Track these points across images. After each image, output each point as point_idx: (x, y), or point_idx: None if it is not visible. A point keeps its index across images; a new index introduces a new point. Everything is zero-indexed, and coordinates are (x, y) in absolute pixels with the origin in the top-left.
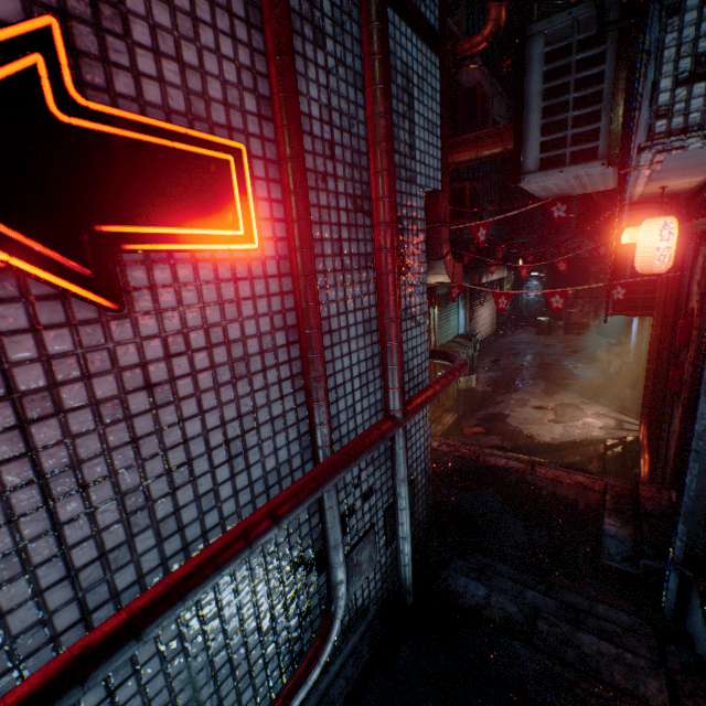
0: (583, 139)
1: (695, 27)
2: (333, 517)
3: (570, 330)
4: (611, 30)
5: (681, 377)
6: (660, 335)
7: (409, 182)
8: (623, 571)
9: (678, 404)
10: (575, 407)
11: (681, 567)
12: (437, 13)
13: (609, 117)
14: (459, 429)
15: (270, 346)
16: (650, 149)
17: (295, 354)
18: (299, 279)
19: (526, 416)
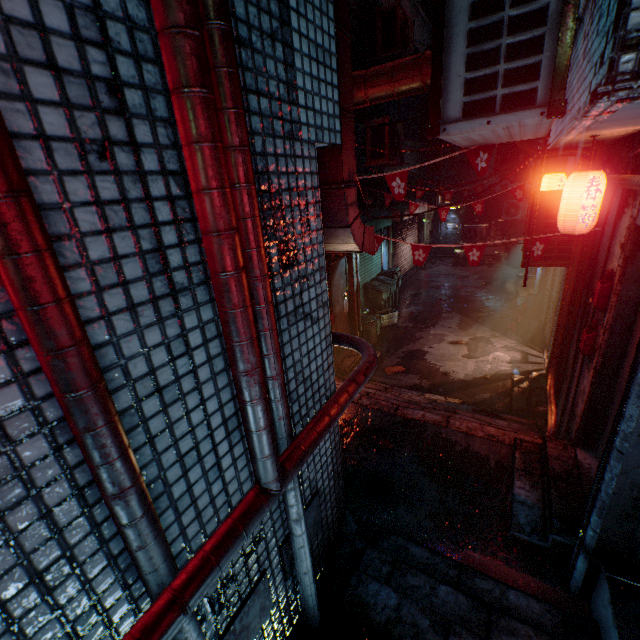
0: (517, 77)
1: None
2: (183, 639)
3: (483, 261)
4: None
5: (594, 340)
6: (573, 290)
7: (290, 138)
8: (532, 544)
9: (590, 366)
10: (486, 341)
11: (592, 557)
12: None
13: (554, 46)
14: (381, 369)
15: (7, 473)
16: (610, 96)
17: (78, 456)
18: (42, 357)
19: (443, 352)
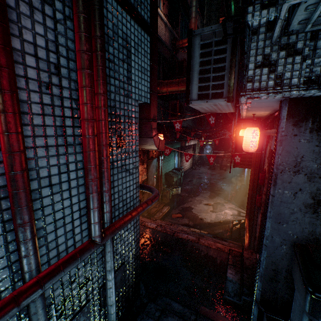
0: (217, 87)
1: (263, 41)
2: (37, 320)
3: (222, 168)
4: (229, 37)
5: (261, 200)
6: (253, 178)
7: (127, 97)
8: (234, 302)
9: (260, 212)
10: (221, 204)
11: (259, 304)
12: (149, 14)
13: (228, 78)
14: (170, 215)
15: None
16: (244, 96)
17: (7, 205)
18: (5, 154)
19: (201, 208)
